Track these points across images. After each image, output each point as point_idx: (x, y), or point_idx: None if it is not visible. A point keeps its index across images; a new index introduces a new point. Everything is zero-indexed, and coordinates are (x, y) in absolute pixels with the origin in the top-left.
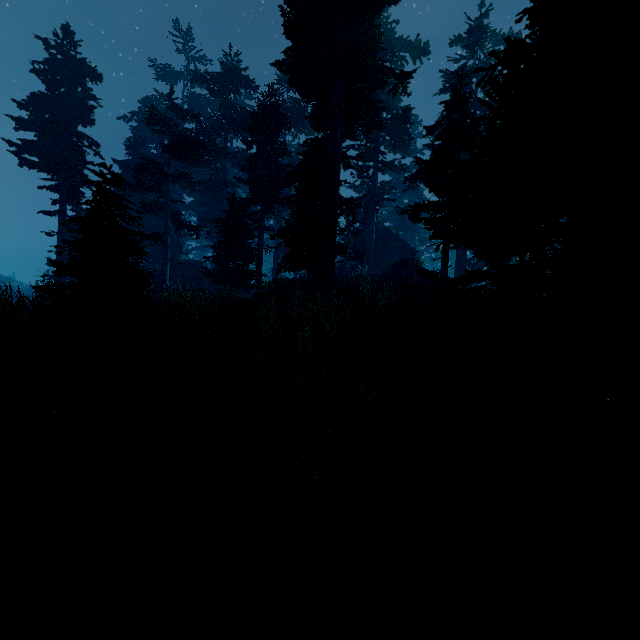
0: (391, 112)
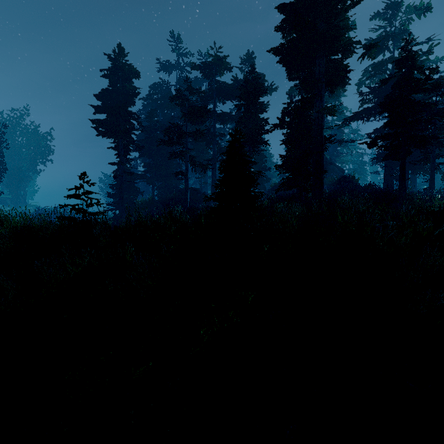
0: None
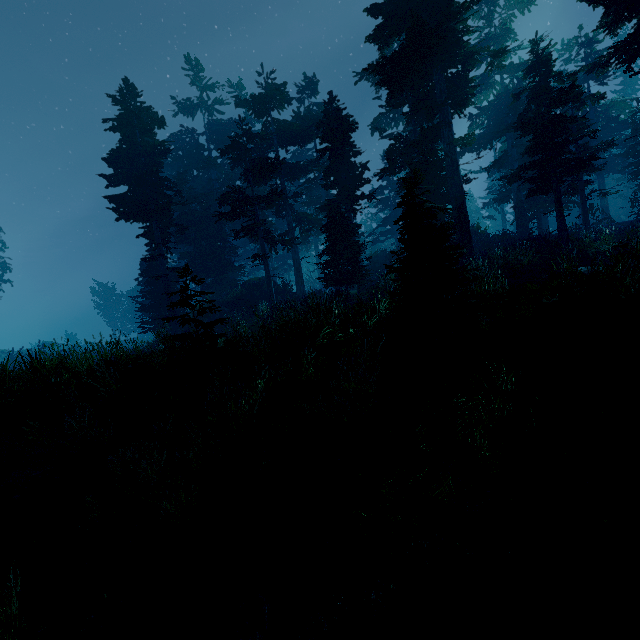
0: None
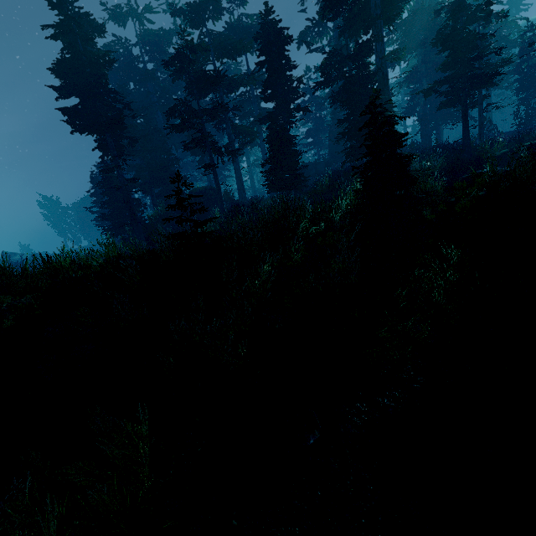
0: None
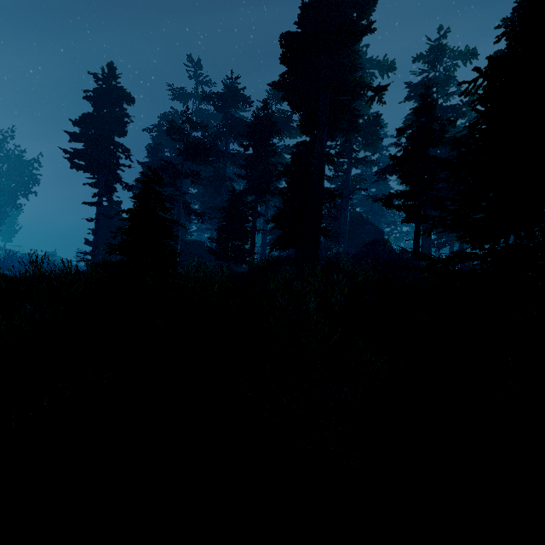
0: (363, 118)
